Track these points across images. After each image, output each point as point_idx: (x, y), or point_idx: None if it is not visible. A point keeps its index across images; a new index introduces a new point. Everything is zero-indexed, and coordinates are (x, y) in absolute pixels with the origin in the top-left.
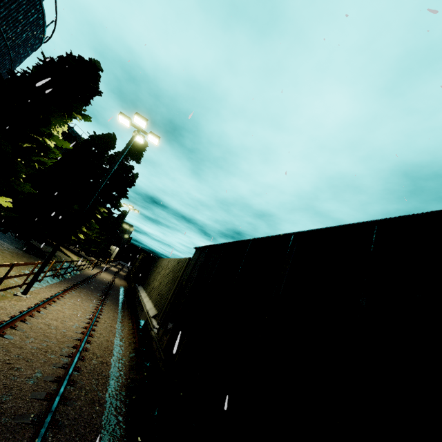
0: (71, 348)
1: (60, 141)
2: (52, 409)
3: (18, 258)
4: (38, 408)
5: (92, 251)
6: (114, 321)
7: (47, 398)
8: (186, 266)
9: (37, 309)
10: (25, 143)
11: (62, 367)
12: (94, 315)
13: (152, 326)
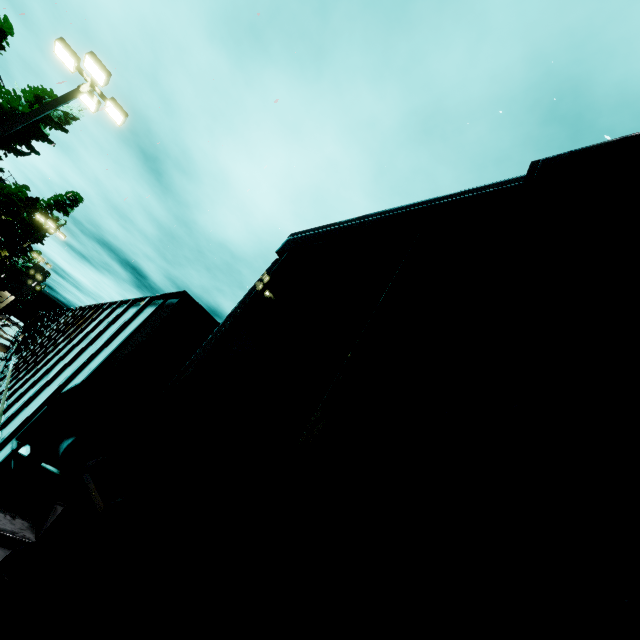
0: None
1: None
2: None
3: None
4: None
5: None
6: None
7: None
8: None
9: None
10: None
11: None
12: None
13: None
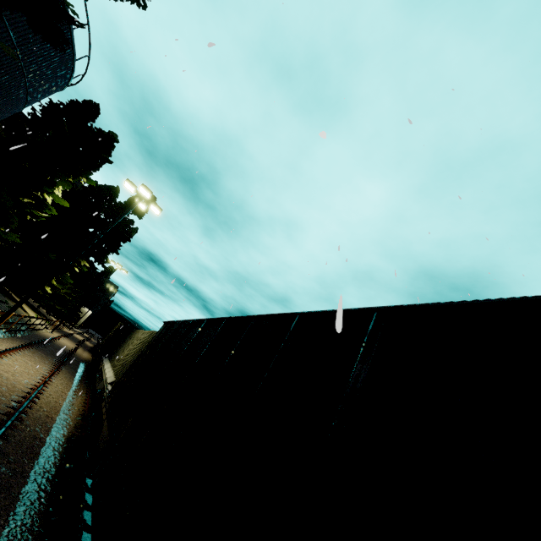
0: (20, 397)
1: (59, 199)
2: (6, 426)
3: None
4: None
5: (55, 309)
6: (67, 389)
7: (0, 422)
8: None
9: None
10: (25, 198)
11: (12, 407)
12: (47, 377)
13: (106, 389)
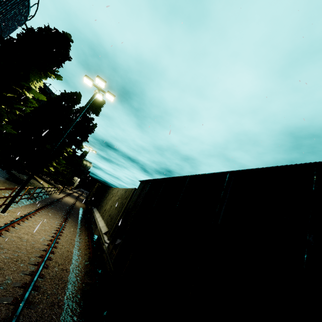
0: (38, 257)
1: (37, 94)
2: (17, 314)
3: (1, 184)
4: (5, 312)
5: (59, 180)
6: (74, 235)
7: (14, 302)
8: (132, 194)
9: (12, 224)
10: (8, 93)
11: (29, 274)
12: (59, 230)
13: (103, 241)
